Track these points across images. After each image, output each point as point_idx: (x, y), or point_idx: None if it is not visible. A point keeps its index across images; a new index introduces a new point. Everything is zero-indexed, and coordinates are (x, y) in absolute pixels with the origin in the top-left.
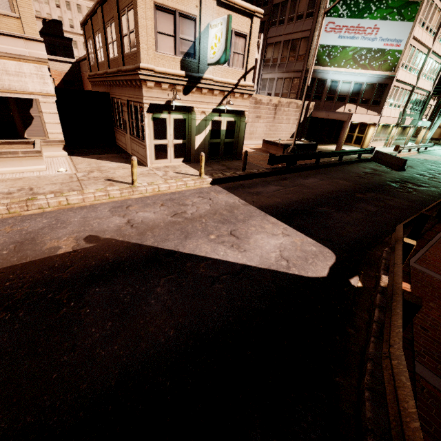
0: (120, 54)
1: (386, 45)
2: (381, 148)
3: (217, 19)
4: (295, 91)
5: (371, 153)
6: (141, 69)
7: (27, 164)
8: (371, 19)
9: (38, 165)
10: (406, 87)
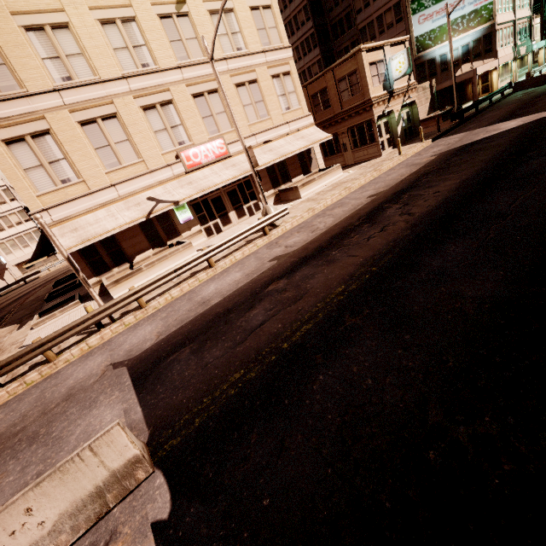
0: (338, 104)
1: (476, 6)
2: None
3: (397, 54)
4: None
5: (510, 87)
6: (371, 99)
7: (337, 174)
8: None
9: (340, 173)
10: (508, 25)
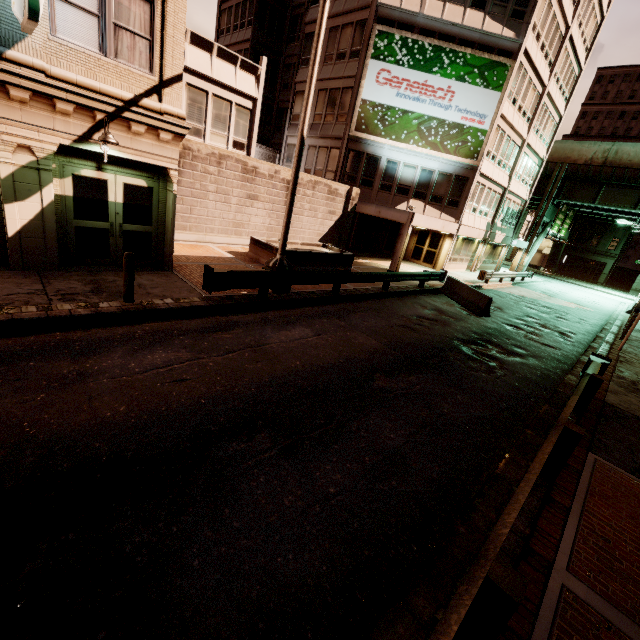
0: None
1: (465, 119)
2: (462, 272)
3: None
4: (334, 168)
5: (442, 280)
6: None
7: None
8: (444, 77)
9: None
10: (495, 188)
